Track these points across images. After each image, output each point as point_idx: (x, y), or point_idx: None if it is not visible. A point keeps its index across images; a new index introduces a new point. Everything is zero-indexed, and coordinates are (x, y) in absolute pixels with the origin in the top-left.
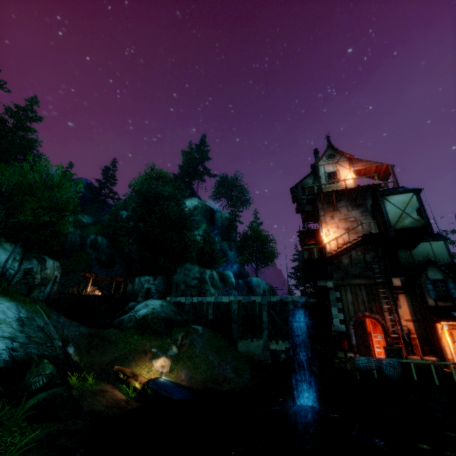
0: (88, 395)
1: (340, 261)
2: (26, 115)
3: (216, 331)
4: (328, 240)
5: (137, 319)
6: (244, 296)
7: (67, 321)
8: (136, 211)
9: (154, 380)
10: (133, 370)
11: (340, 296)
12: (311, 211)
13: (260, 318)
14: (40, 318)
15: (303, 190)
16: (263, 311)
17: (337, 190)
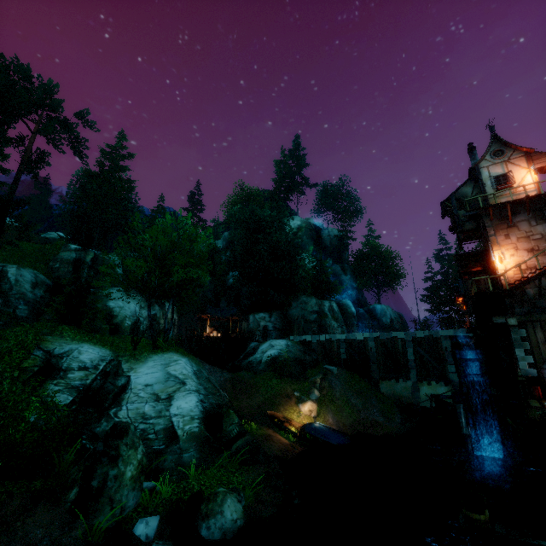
0: (262, 439)
1: (523, 291)
2: (118, 154)
3: (352, 371)
4: (503, 266)
5: (273, 363)
6: (367, 327)
7: (210, 368)
8: (241, 243)
9: (309, 425)
10: (283, 414)
11: (526, 335)
12: (473, 229)
13: (404, 357)
14: (203, 370)
15: (458, 203)
16: (407, 348)
17: (513, 201)
